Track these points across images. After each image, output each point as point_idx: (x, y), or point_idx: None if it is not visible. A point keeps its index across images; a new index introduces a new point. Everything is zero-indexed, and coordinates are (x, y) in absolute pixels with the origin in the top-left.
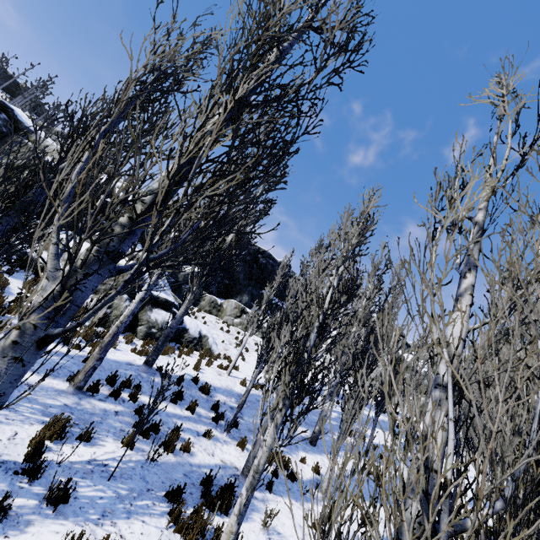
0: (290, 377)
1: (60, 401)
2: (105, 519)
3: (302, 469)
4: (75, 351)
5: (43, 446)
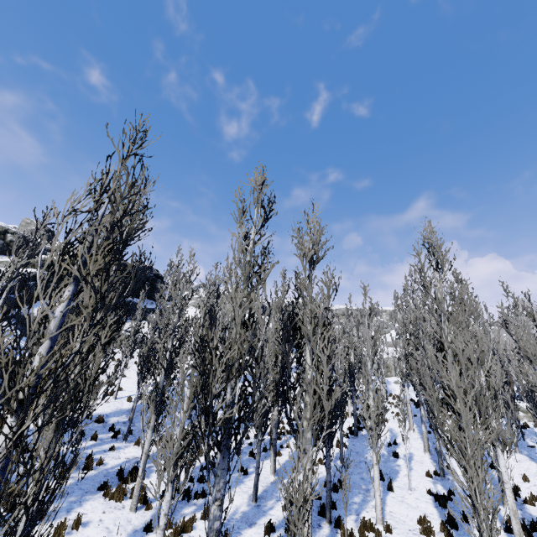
0: (154, 405)
1: None
2: (70, 512)
3: None
4: None
5: None
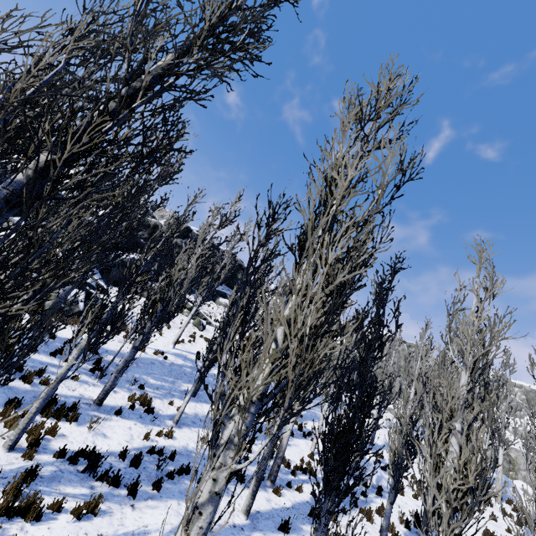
0: (94, 319)
1: None
2: None
3: (167, 408)
4: None
5: None
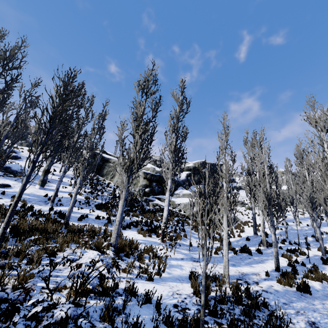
0: None
1: (269, 251)
2: (325, 269)
3: None
4: (236, 238)
5: (296, 259)
